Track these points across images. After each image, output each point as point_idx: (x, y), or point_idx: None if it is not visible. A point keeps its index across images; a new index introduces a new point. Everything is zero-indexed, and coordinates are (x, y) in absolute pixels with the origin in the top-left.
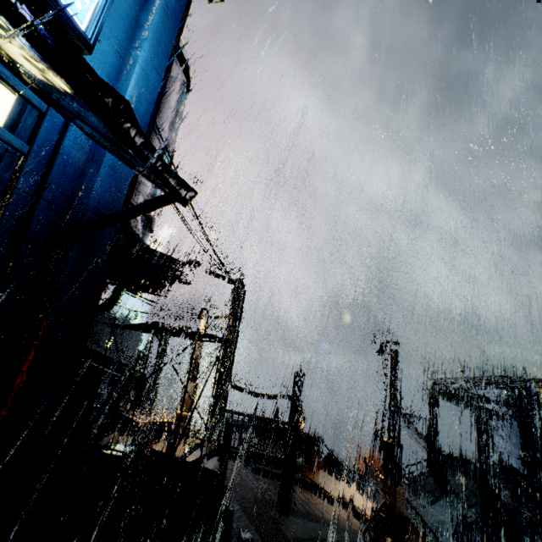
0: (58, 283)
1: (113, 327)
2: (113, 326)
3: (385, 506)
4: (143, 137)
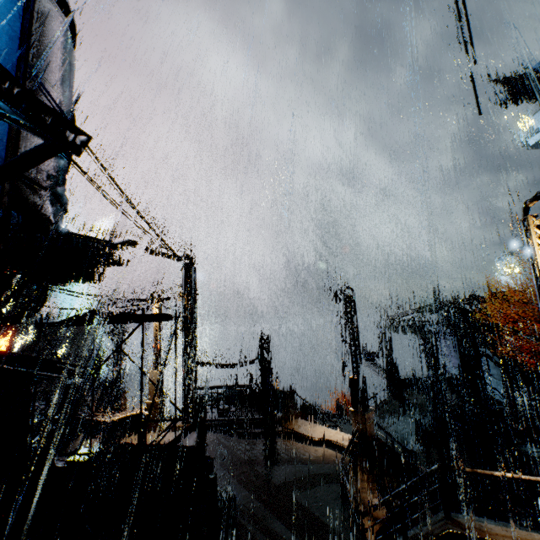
0: None
1: (41, 326)
2: (40, 325)
3: (358, 433)
4: None
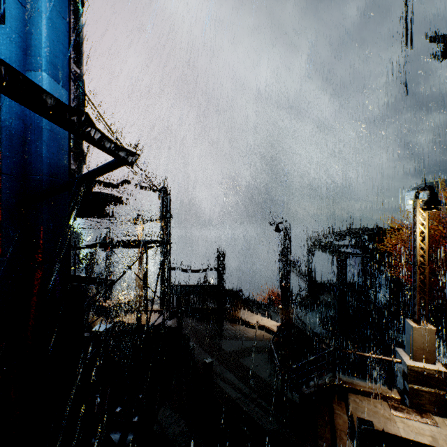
0: (40, 239)
1: (76, 249)
2: (75, 249)
3: (283, 322)
4: (100, 133)
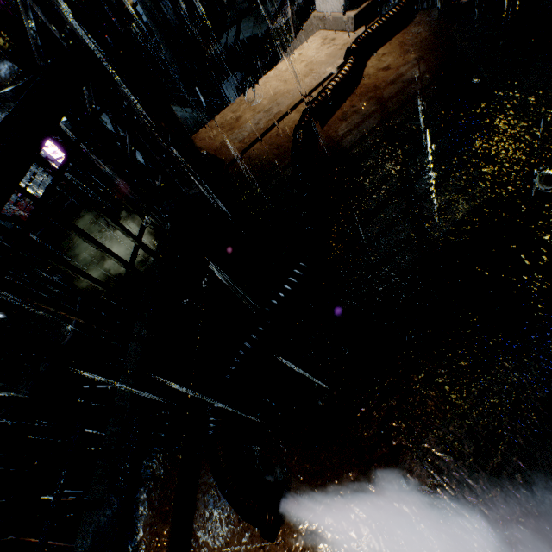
0: None
1: None
2: None
3: None
4: None
